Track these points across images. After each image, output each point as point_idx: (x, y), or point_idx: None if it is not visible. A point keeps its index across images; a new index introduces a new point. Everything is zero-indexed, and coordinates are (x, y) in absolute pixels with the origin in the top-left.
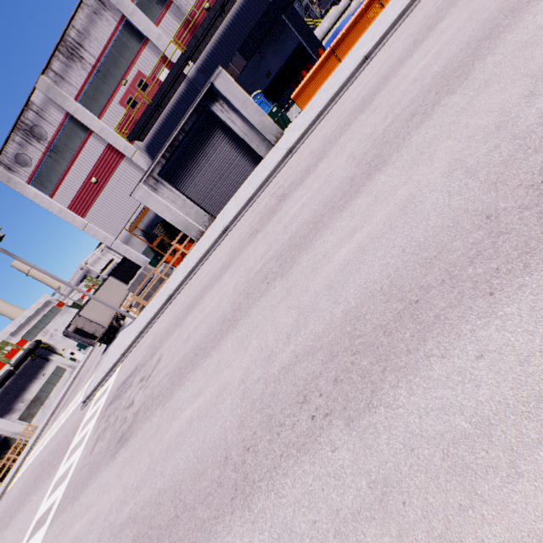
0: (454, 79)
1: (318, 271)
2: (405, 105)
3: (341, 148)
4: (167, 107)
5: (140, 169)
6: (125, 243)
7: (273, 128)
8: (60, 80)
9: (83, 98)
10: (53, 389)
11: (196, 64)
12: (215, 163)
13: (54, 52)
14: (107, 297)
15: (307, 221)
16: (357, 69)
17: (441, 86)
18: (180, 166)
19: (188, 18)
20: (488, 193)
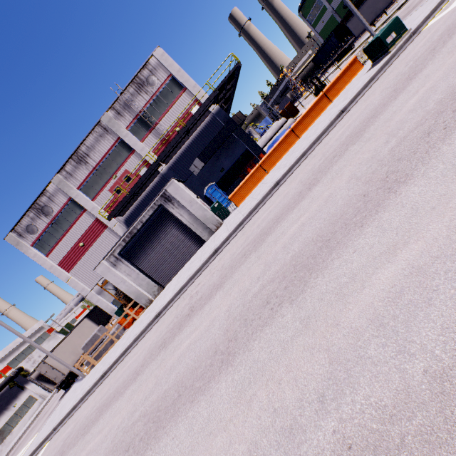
0: (298, 280)
1: None
2: (270, 277)
3: (231, 287)
4: (144, 192)
5: (118, 235)
6: (99, 294)
7: (214, 219)
8: (69, 176)
9: (83, 187)
10: (19, 422)
11: (168, 164)
12: (167, 244)
13: (69, 159)
14: (76, 340)
15: (179, 380)
16: (270, 191)
17: (290, 280)
18: (137, 247)
19: (164, 137)
20: None
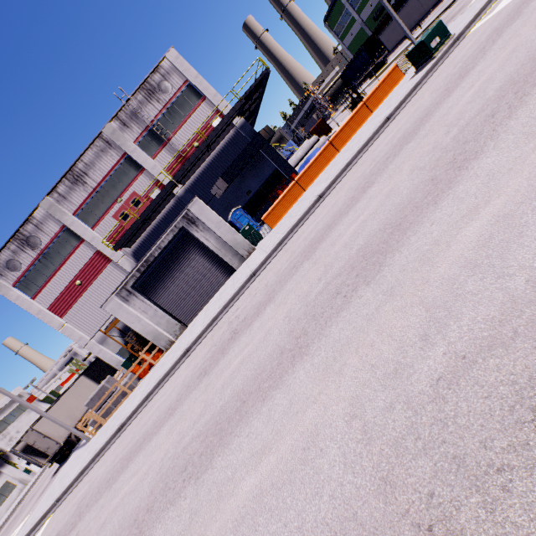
0: (371, 265)
1: (221, 504)
2: (334, 273)
3: (285, 297)
4: (156, 219)
5: (125, 271)
6: (101, 343)
7: (245, 244)
8: (63, 199)
9: (81, 213)
10: None
11: (185, 186)
12: (190, 274)
13: (62, 178)
14: (72, 402)
15: (238, 391)
16: (313, 205)
17: (361, 268)
18: (154, 278)
19: (180, 153)
20: (377, 498)
